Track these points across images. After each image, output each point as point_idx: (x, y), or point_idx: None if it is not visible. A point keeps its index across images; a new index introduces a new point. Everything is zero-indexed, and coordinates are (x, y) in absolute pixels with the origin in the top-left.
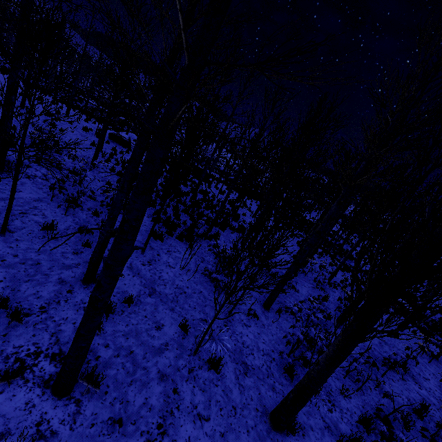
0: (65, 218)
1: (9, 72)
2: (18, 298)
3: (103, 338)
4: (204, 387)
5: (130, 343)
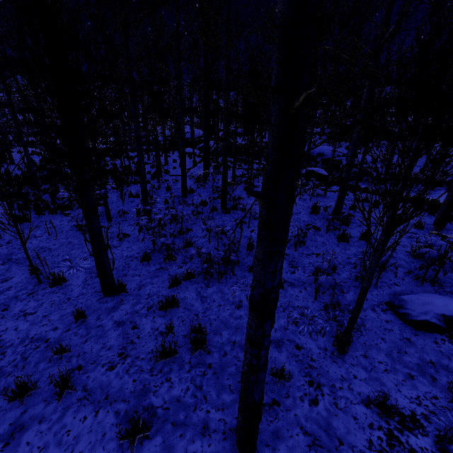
0: None
1: None
2: None
3: None
4: (41, 298)
5: None
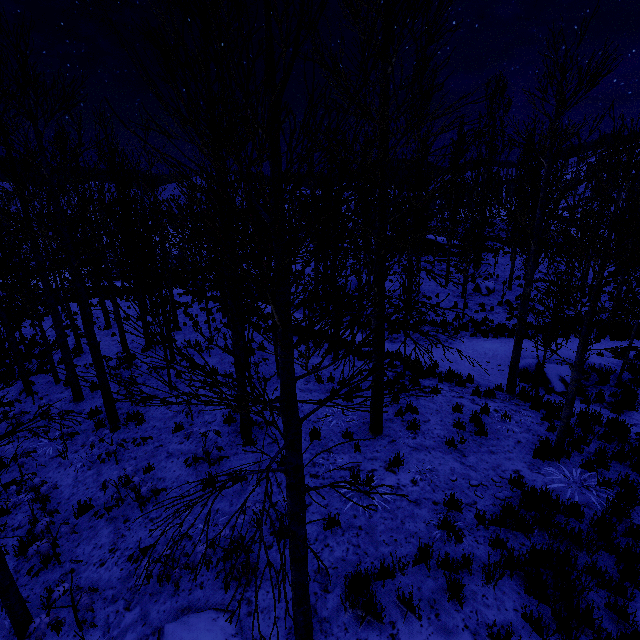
0: None
1: None
2: None
3: None
4: None
5: None
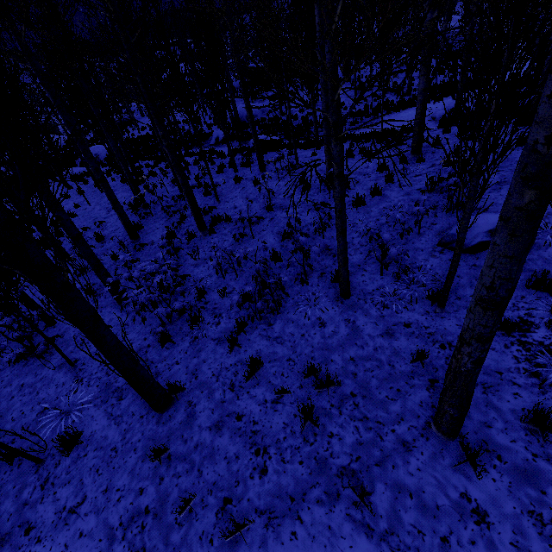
0: None
1: None
2: None
3: None
4: (69, 477)
5: None
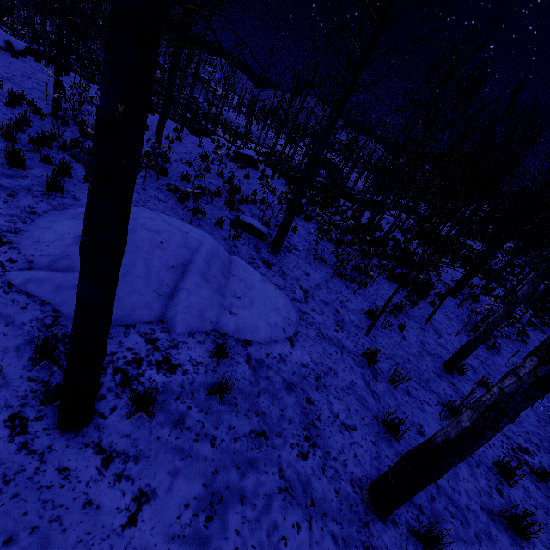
0: (357, 298)
1: (319, 143)
2: (444, 400)
3: (517, 425)
4: None
5: (529, 426)
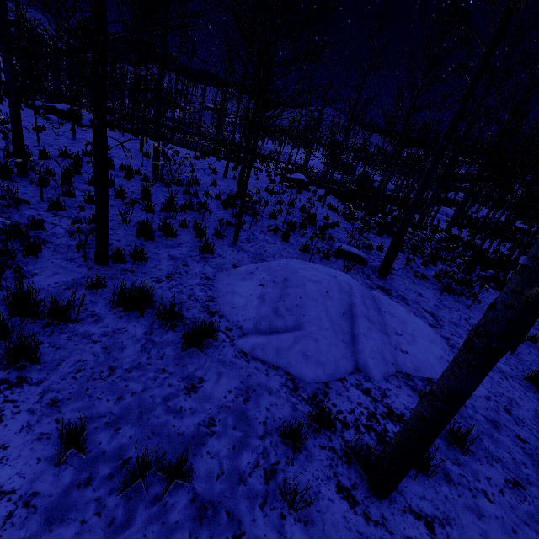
0: (474, 312)
1: (427, 170)
2: None
3: None
4: None
5: None
